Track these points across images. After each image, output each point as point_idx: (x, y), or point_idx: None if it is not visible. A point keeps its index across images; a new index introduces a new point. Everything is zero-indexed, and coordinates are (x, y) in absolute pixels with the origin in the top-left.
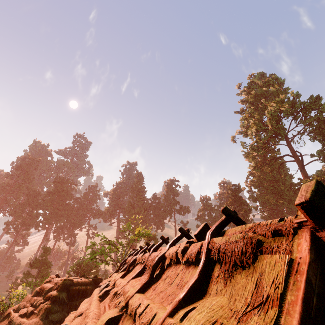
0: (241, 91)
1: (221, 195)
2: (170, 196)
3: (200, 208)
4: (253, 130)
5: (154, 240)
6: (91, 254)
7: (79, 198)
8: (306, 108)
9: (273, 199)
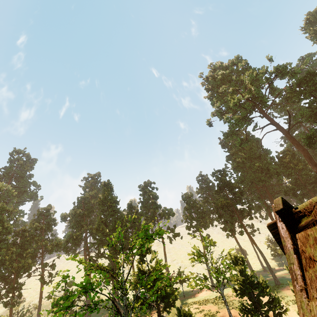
0: (205, 78)
1: (202, 188)
2: (150, 200)
3: (186, 206)
4: (236, 101)
5: (149, 254)
6: (62, 299)
7: (23, 228)
8: (282, 71)
9: (261, 176)
